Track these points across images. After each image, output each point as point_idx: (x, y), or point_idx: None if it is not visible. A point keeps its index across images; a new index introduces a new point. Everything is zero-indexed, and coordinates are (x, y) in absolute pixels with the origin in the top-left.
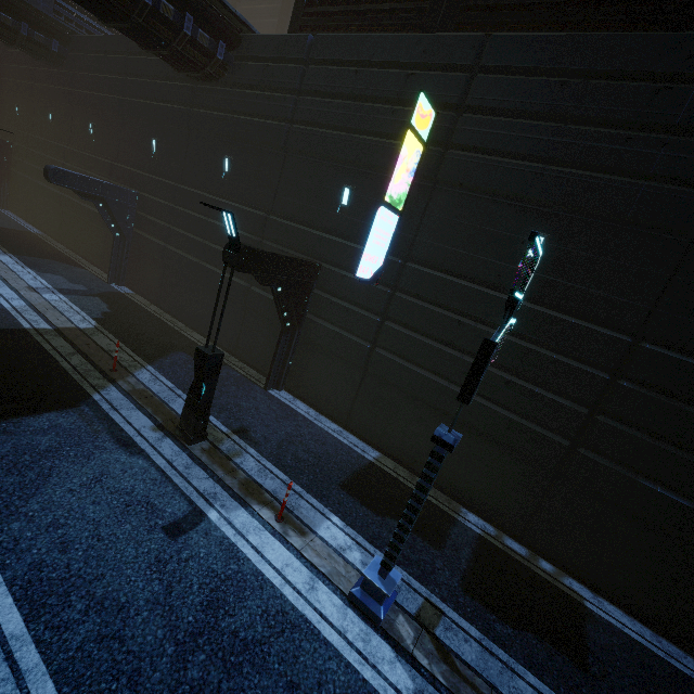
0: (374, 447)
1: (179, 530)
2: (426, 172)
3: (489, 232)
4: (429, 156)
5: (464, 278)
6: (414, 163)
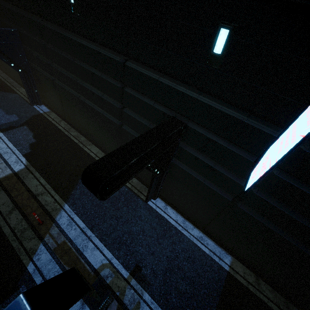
0: (226, 249)
1: None
2: None
3: None
4: None
5: None
6: None
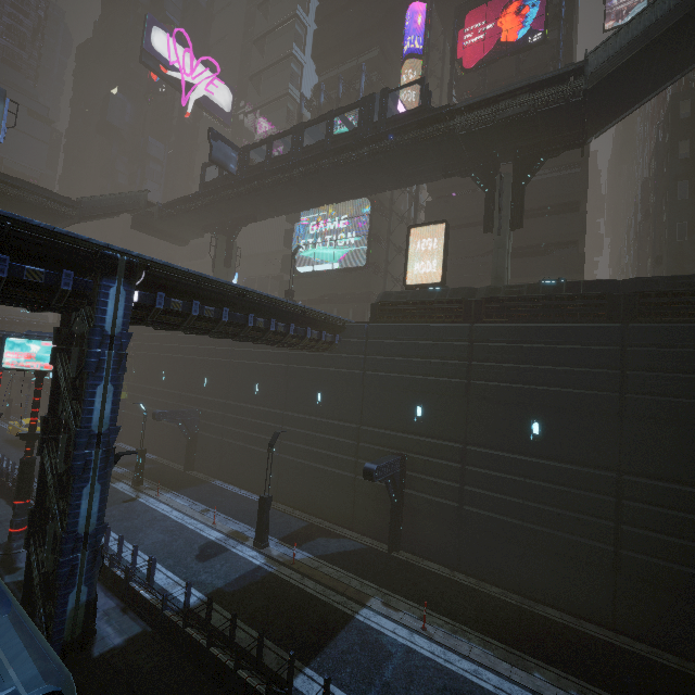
0: None
1: None
2: None
3: None
4: None
5: None
6: None
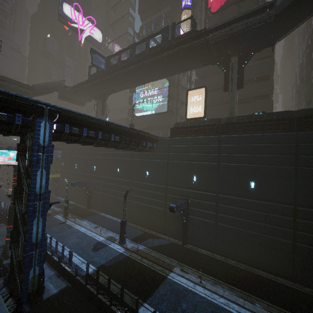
0: None
1: (1, 190)
2: None
3: None
4: None
5: None
6: None
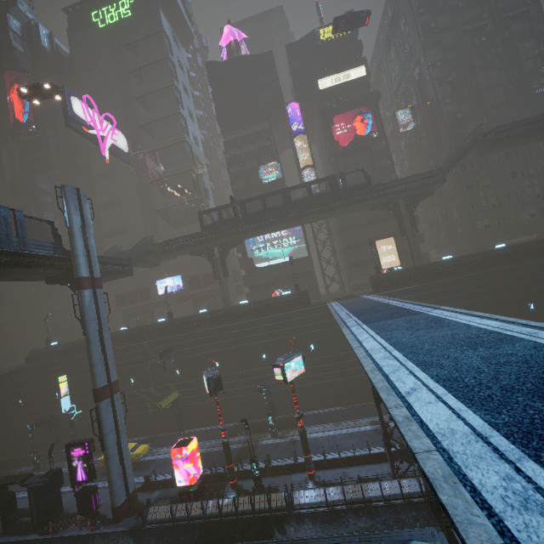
0: None
1: None
2: (71, 383)
3: (88, 388)
4: (70, 380)
5: (89, 397)
6: (66, 385)
